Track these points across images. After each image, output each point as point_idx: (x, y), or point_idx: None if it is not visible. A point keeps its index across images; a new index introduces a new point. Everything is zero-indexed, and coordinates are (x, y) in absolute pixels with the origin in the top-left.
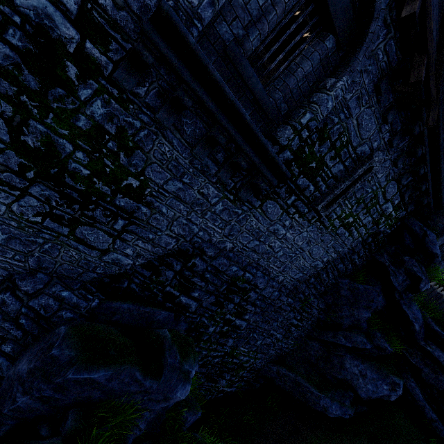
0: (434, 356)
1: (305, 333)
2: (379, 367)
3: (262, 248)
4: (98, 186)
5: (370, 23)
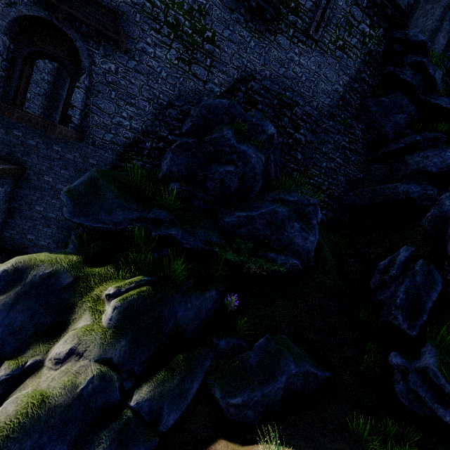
0: None
1: (362, 159)
2: (436, 147)
3: (289, 74)
4: (196, 39)
5: None
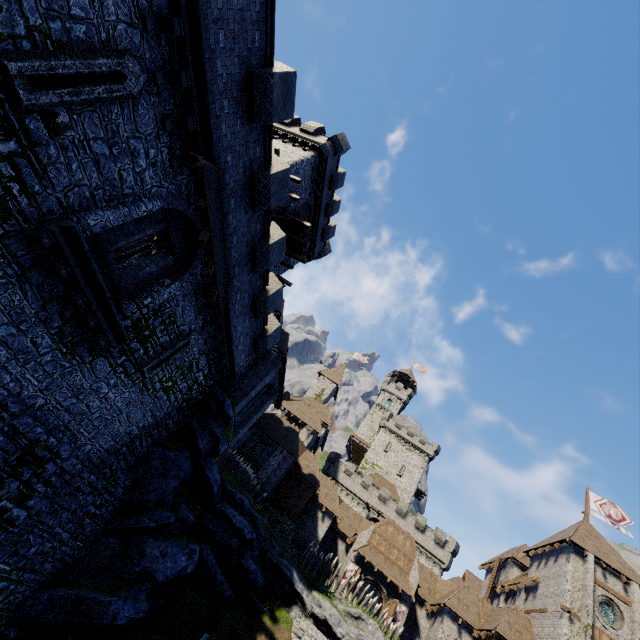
0: (227, 514)
1: (102, 527)
2: (180, 539)
3: (79, 407)
4: None
5: (194, 261)
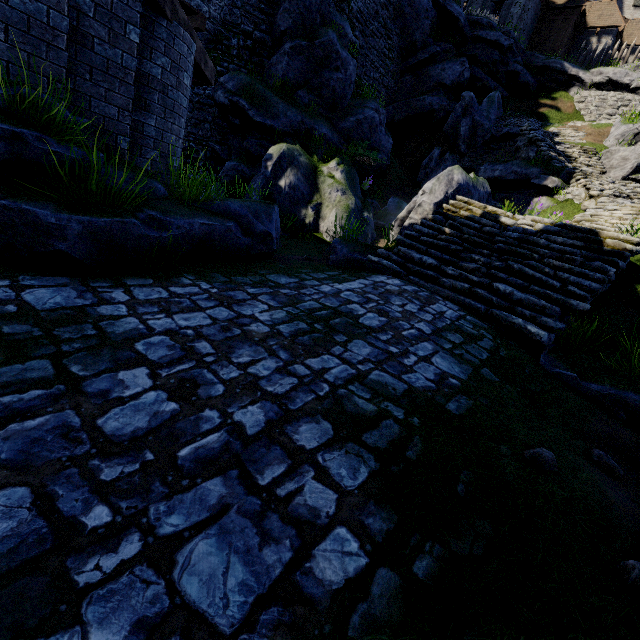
0: (479, 36)
1: (397, 70)
2: (450, 60)
3: None
4: None
5: None
